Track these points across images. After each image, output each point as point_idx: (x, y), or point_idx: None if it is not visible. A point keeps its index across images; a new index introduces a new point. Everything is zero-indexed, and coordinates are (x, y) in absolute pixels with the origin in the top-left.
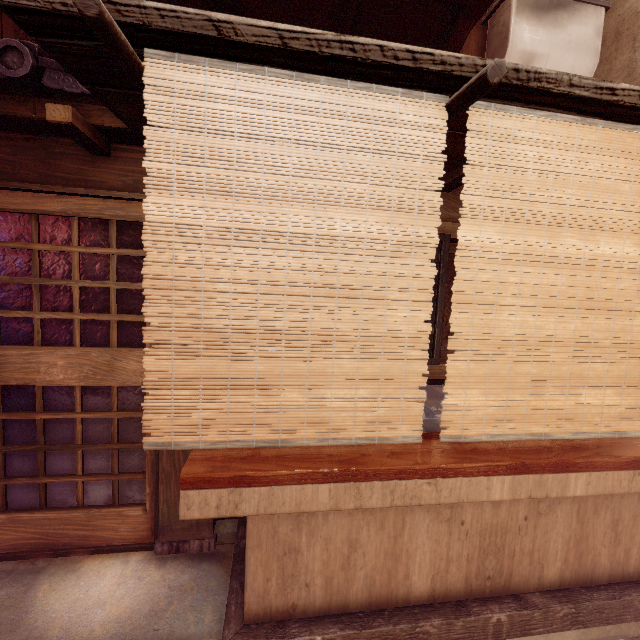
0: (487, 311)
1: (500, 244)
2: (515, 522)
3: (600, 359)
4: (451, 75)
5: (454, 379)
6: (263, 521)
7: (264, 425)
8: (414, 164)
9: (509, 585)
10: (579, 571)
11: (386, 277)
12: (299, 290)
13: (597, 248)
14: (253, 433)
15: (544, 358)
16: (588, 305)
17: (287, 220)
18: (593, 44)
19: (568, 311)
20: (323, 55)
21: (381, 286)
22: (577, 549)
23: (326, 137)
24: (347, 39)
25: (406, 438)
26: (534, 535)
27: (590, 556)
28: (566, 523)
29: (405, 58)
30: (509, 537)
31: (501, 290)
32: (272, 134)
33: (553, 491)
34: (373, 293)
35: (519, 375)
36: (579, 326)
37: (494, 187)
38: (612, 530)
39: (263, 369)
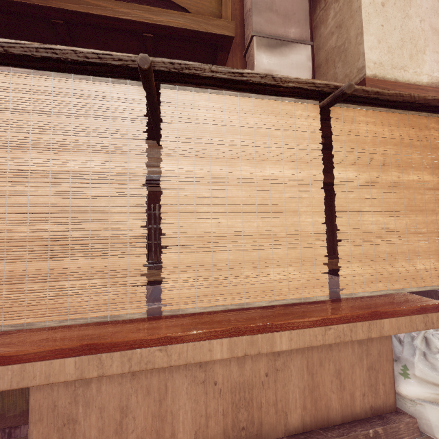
0: (189, 217)
1: (193, 172)
2: (258, 379)
3: (280, 246)
4: (130, 67)
5: (169, 267)
6: (44, 397)
7: (11, 312)
8: (124, 123)
9: (261, 433)
10: (317, 415)
11: (109, 197)
12: (39, 209)
13: (265, 172)
14: (2, 319)
15: (237, 247)
16: (265, 209)
17: (29, 162)
18: (307, 64)
19: (250, 214)
20: (37, 57)
21: (105, 203)
22: (312, 396)
23: (57, 108)
24: (49, 47)
25: (134, 314)
26: (275, 388)
27: (323, 401)
28: (299, 376)
29: (93, 57)
30: (255, 392)
31: (198, 202)
32: (16, 107)
33: (264, 348)
34: (99, 209)
35: (220, 261)
36: (260, 224)
37: (184, 136)
38: (337, 378)
39: (10, 269)
